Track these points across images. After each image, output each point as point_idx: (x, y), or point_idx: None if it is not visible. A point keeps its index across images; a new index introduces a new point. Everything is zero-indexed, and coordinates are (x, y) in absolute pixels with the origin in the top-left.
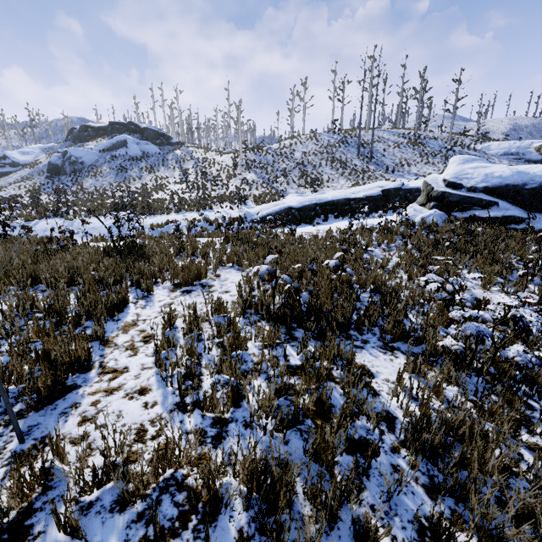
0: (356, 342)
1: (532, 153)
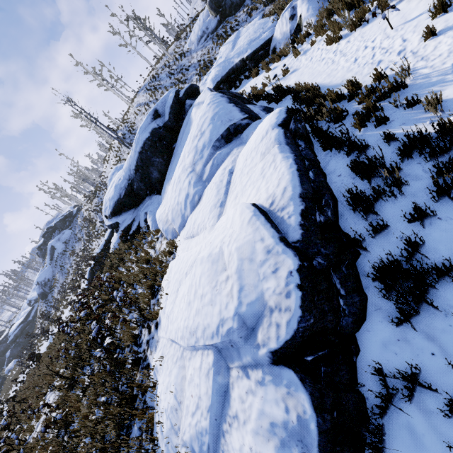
0: None
1: (211, 21)
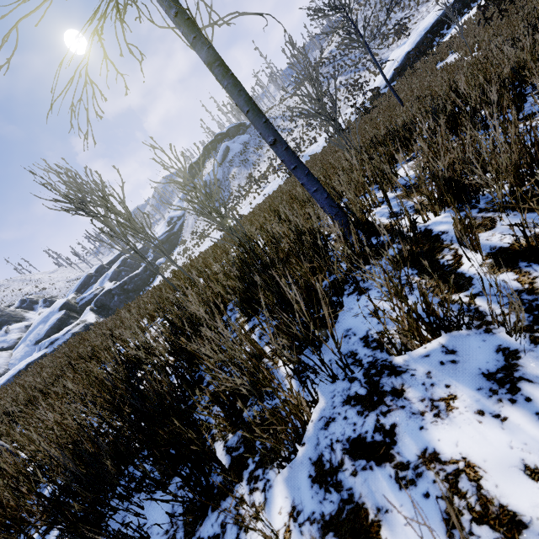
0: None
1: None
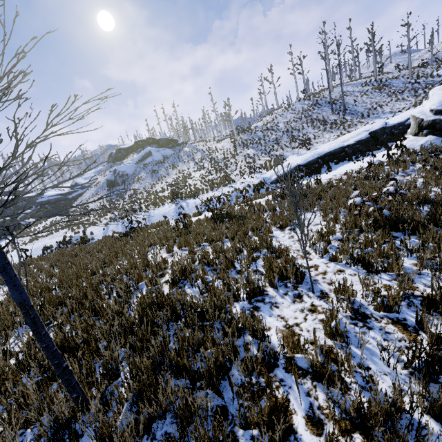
0: (440, 232)
1: None
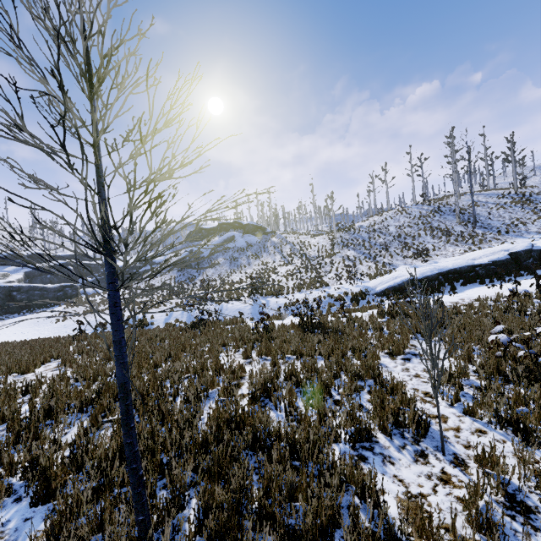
0: None
1: None
